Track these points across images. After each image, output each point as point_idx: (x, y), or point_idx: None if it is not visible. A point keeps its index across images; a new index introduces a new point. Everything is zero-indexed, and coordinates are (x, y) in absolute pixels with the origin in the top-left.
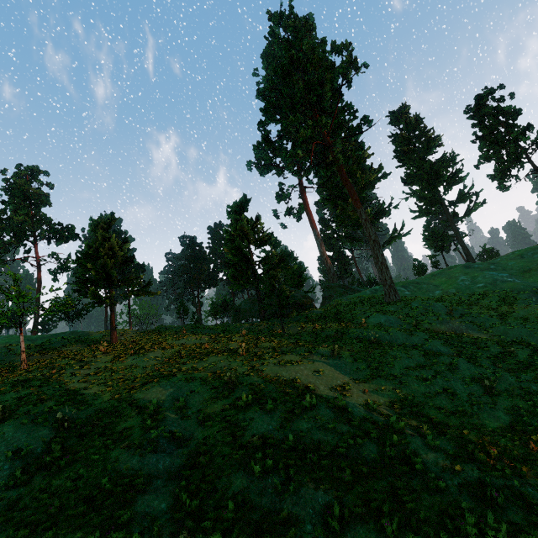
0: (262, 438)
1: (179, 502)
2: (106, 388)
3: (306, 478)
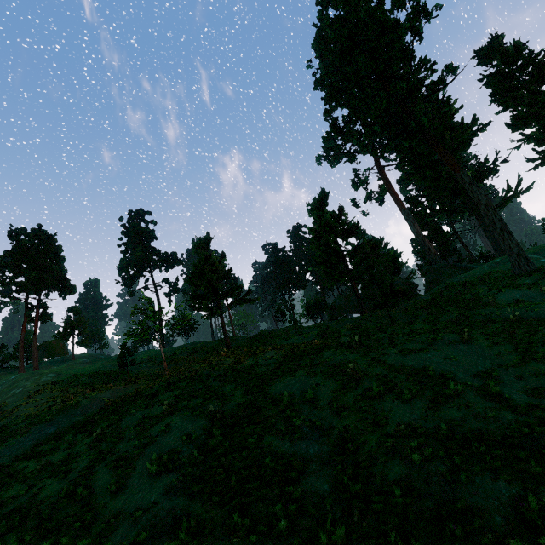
0: (409, 426)
1: (341, 484)
2: (238, 386)
3: (478, 468)
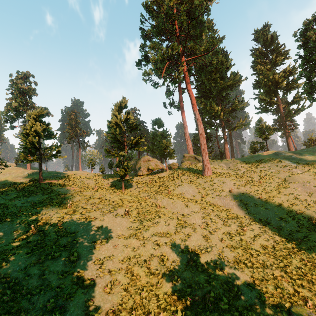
0: (2, 276)
1: None
2: None
3: None
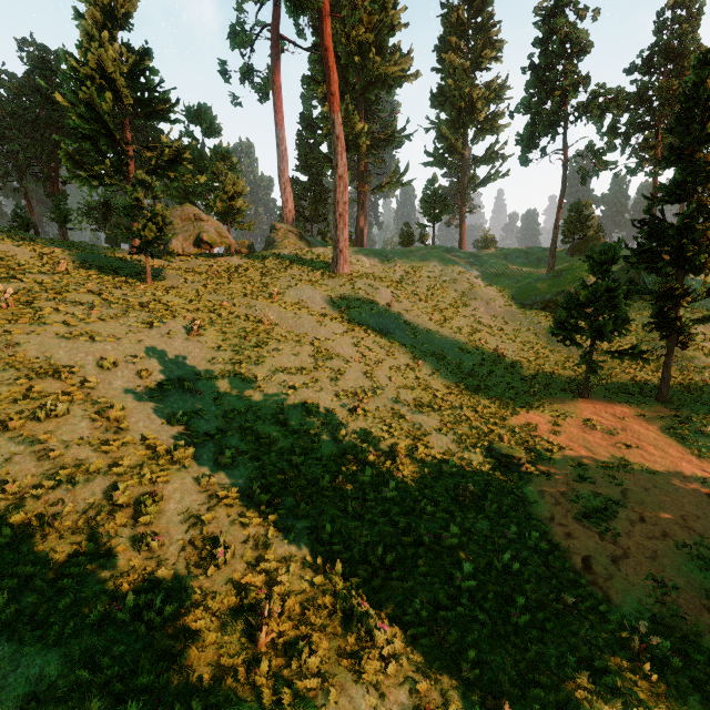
0: None
1: None
2: None
3: None
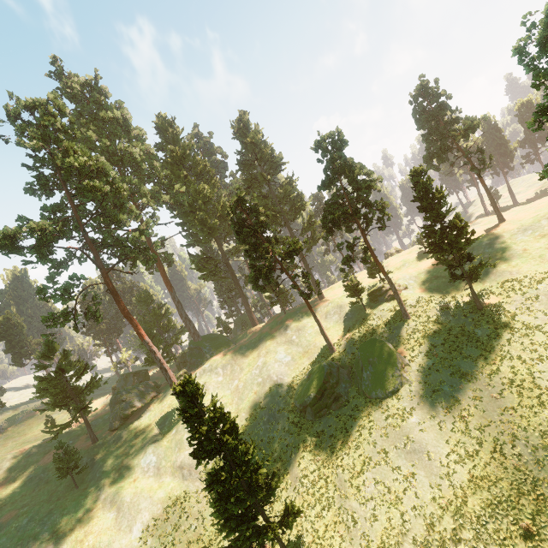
0: None
1: None
2: None
3: None
